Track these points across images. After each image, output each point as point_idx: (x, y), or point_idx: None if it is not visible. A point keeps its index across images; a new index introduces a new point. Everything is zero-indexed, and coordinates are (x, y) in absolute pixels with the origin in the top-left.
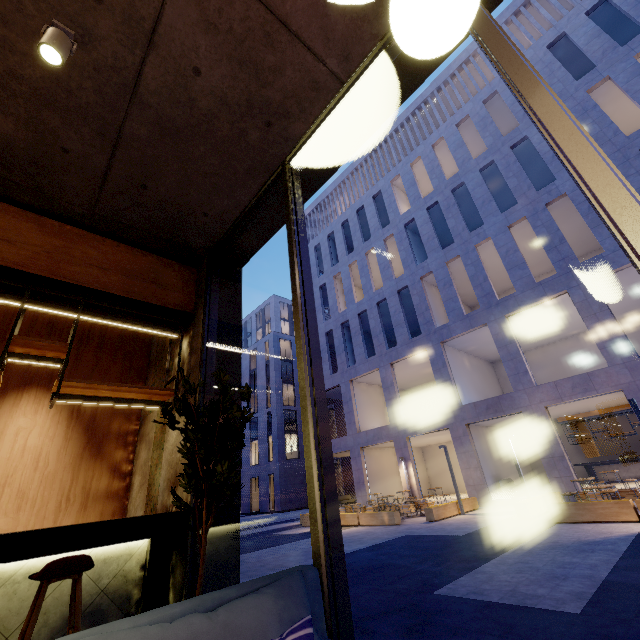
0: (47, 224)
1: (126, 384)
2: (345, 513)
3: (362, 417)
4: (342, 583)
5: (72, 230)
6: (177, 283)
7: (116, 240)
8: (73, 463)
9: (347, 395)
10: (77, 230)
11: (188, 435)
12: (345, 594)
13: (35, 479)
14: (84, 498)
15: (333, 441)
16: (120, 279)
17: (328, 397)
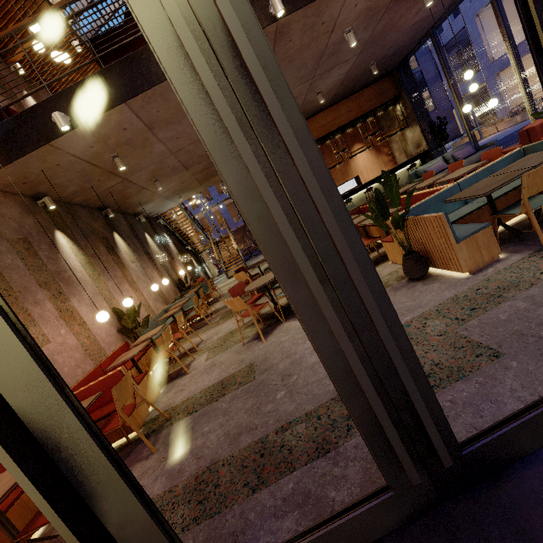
0: (351, 99)
1: (394, 129)
2: (486, 130)
3: (494, 46)
4: (476, 142)
5: (356, 95)
6: (388, 87)
7: (366, 88)
8: (376, 158)
9: (474, 33)
10: (357, 94)
11: (434, 132)
12: (477, 143)
13: (371, 165)
14: (384, 164)
15: (467, 82)
16: (375, 100)
17: (453, 44)
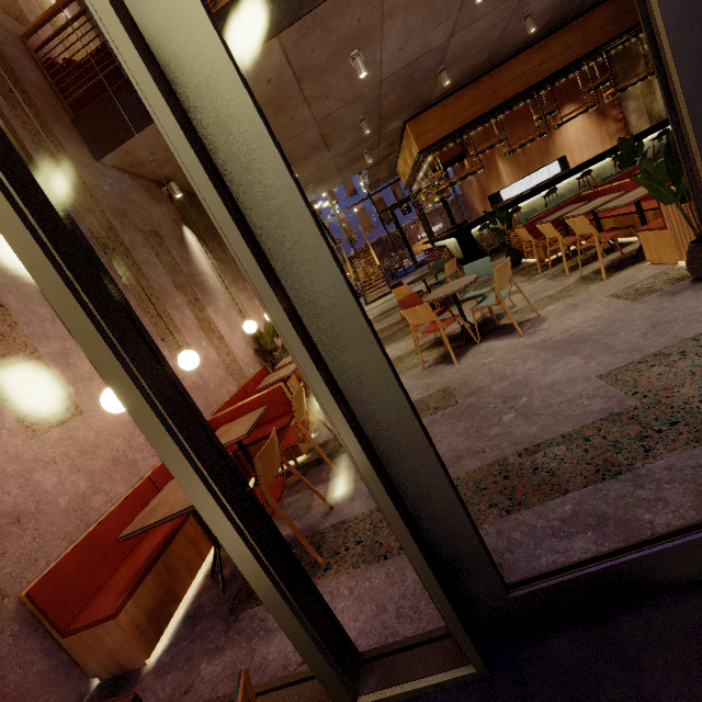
0: (572, 27)
1: (637, 75)
2: None
3: None
4: None
5: (581, 20)
6: None
7: (599, 6)
8: (597, 126)
9: None
10: (583, 18)
11: None
12: None
13: (587, 138)
14: (609, 136)
15: None
16: (612, 27)
17: None
